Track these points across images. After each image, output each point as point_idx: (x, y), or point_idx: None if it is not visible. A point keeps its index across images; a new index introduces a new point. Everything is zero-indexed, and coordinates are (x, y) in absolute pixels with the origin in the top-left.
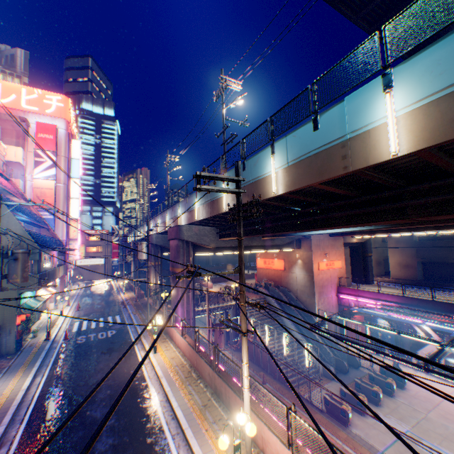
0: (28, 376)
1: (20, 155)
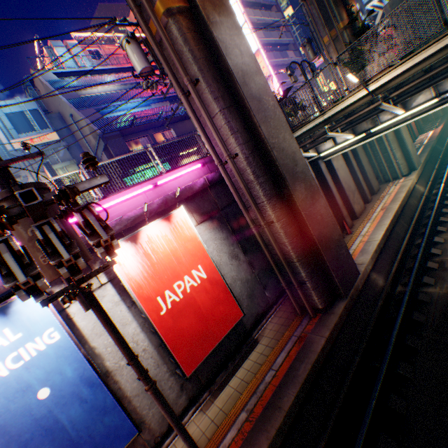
0: None
1: None
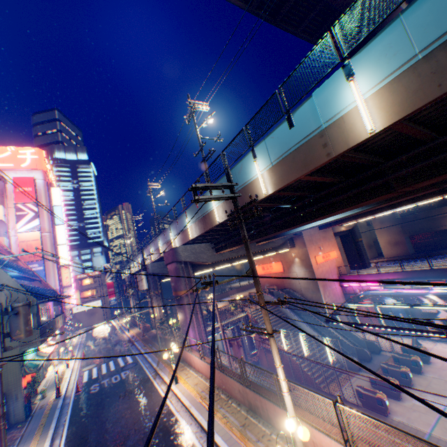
0: (44, 441)
1: (1, 212)
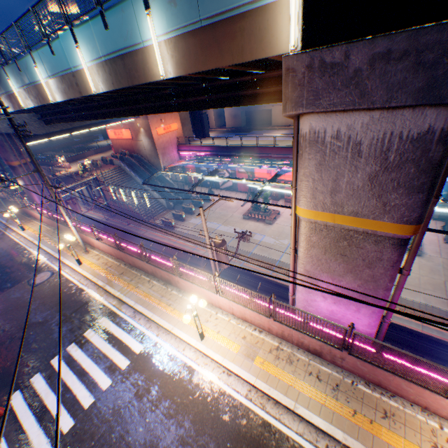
0: None
1: None
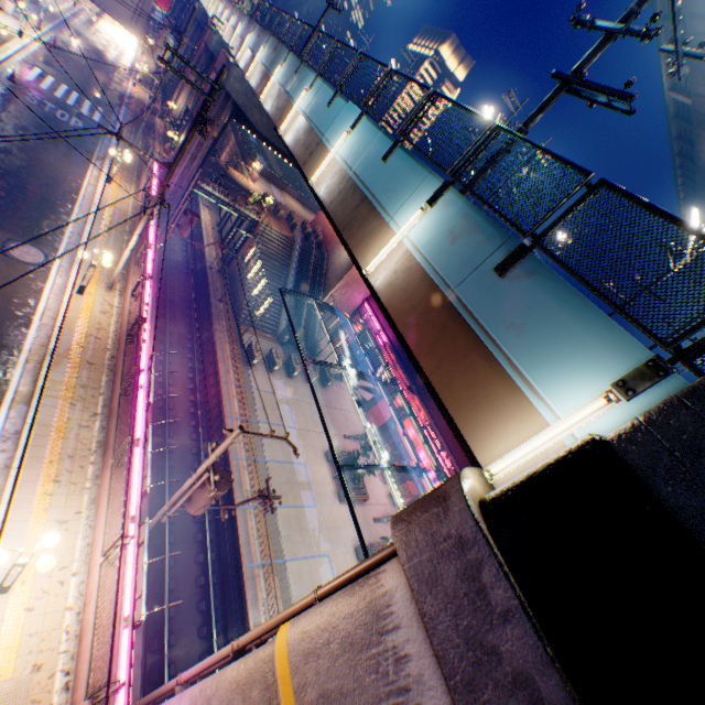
0: None
1: None
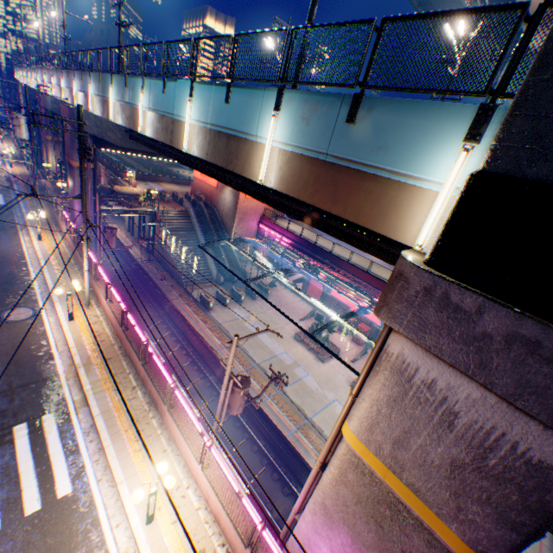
0: None
1: None
